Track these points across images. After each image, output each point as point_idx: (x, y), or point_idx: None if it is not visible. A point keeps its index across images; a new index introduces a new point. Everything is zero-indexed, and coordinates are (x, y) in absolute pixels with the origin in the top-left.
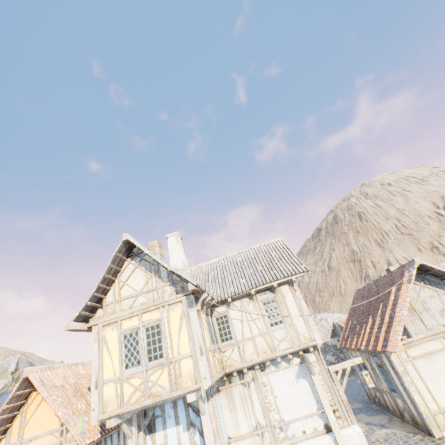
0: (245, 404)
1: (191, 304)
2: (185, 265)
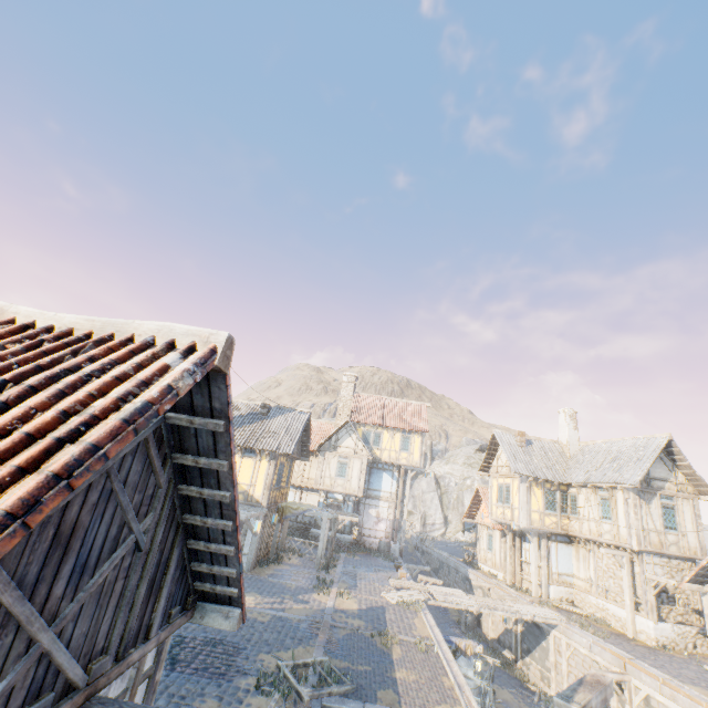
0: (585, 562)
1: (521, 481)
2: (567, 442)
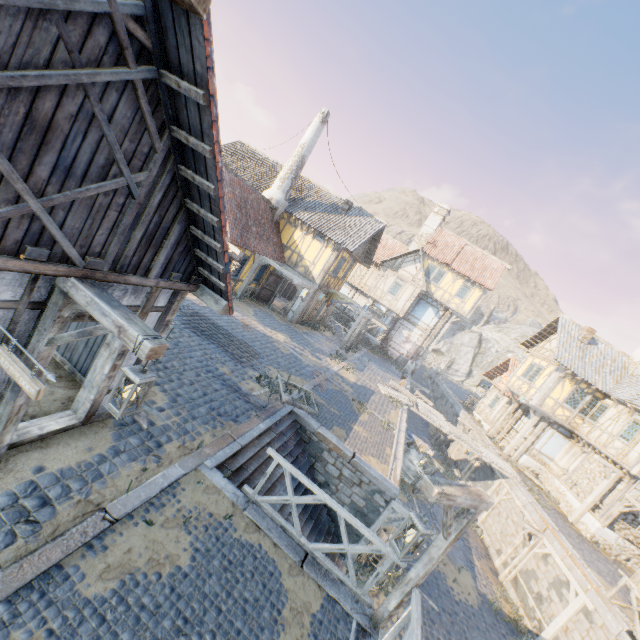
0: (572, 457)
1: (556, 370)
2: (638, 361)
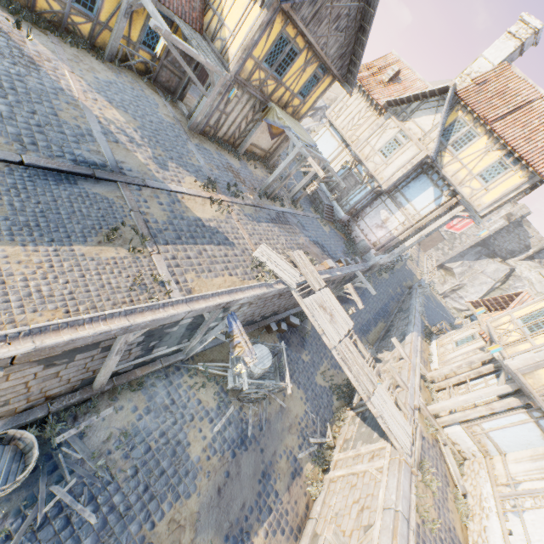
0: (539, 471)
1: None
2: None
